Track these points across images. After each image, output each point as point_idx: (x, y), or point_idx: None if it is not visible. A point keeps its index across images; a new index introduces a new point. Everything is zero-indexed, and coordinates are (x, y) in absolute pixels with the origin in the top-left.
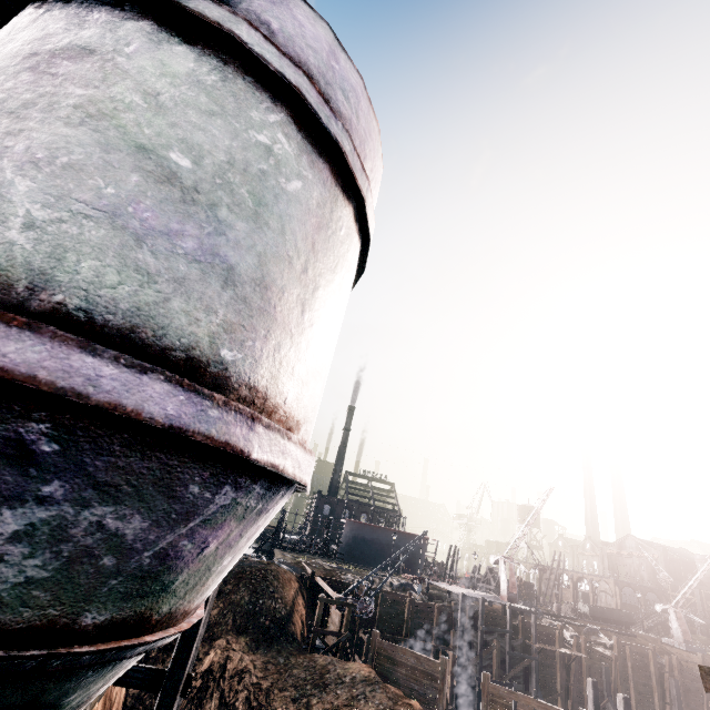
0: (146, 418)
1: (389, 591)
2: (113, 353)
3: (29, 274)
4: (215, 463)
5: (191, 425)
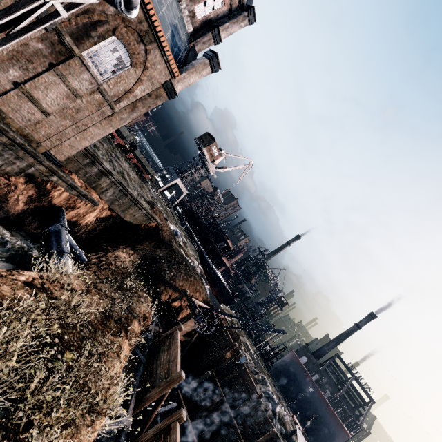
0: None
1: (249, 374)
2: None
3: None
4: None
5: None
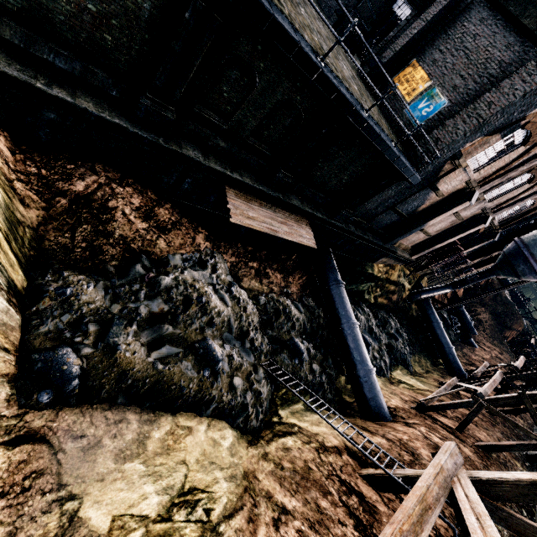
0: (534, 268)
1: None
2: (536, 264)
3: (536, 256)
4: (535, 273)
5: (536, 270)
